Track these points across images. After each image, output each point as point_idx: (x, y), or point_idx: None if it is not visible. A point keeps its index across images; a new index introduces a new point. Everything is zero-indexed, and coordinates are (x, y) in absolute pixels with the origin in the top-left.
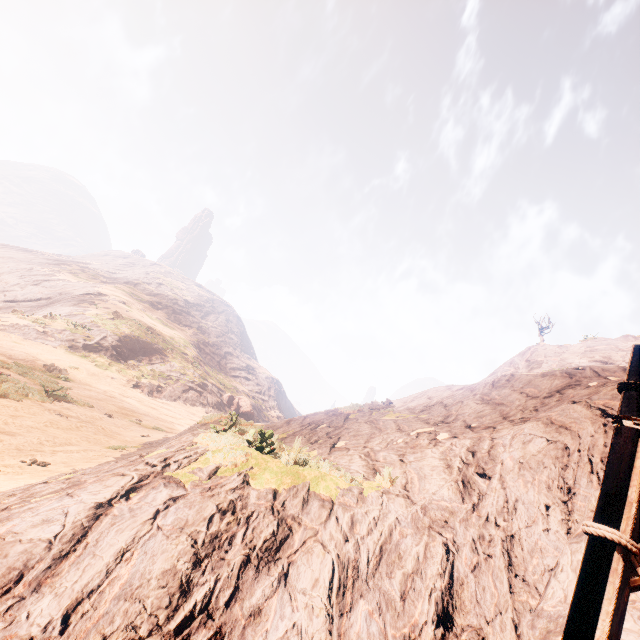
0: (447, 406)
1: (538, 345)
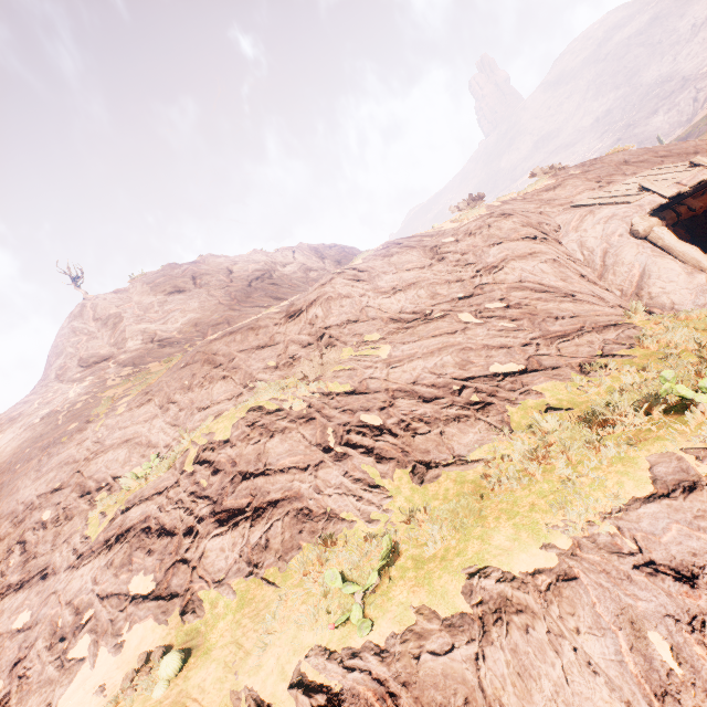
0: (358, 319)
1: (90, 299)
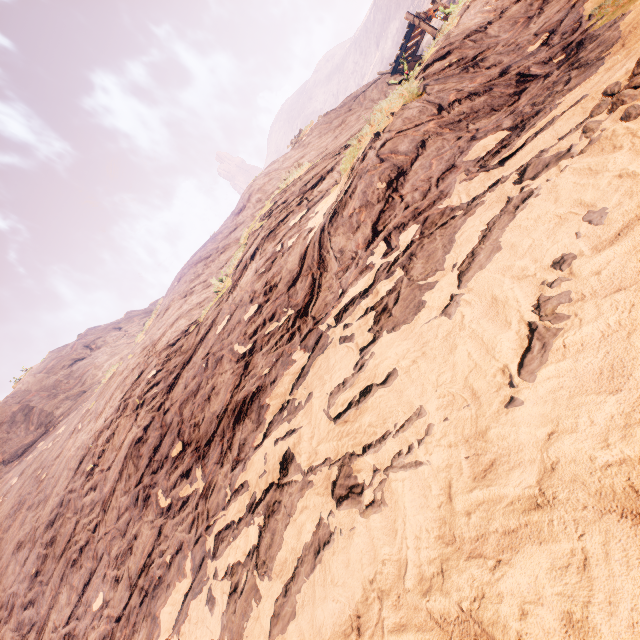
0: None
1: None
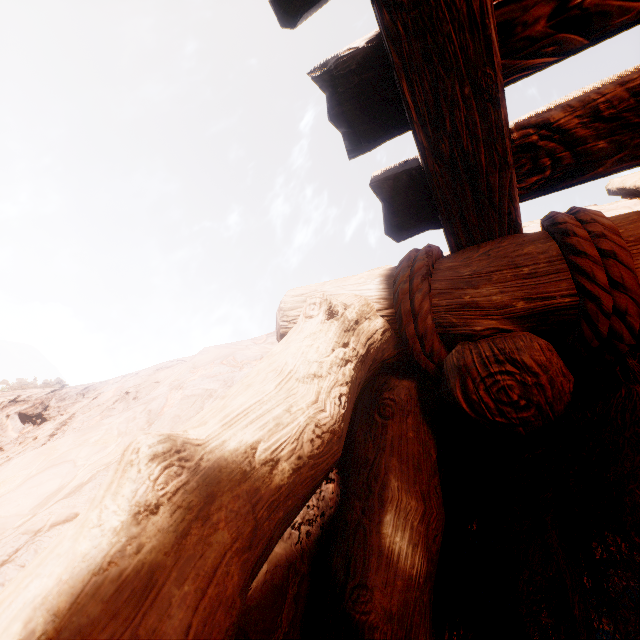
0: None
1: None
